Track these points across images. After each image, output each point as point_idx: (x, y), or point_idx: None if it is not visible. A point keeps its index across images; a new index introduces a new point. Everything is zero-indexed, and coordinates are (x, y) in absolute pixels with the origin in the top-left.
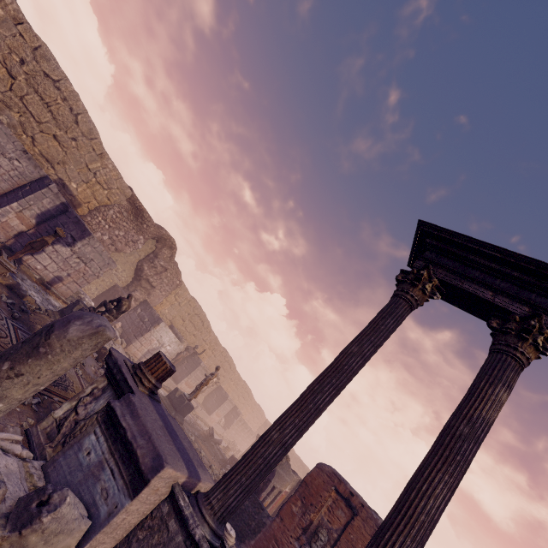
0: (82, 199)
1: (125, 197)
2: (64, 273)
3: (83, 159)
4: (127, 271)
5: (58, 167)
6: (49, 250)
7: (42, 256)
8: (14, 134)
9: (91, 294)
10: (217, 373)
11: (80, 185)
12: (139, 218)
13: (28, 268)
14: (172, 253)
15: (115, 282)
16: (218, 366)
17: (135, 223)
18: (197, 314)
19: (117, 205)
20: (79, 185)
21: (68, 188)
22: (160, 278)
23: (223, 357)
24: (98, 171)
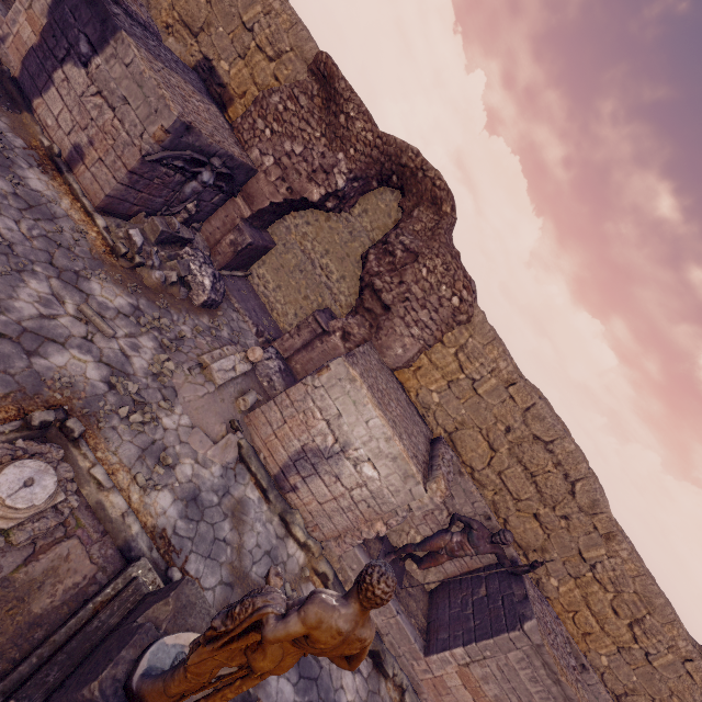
0: (236, 90)
1: (305, 65)
2: (85, 138)
3: (235, 9)
4: (348, 279)
5: (202, 36)
6: (60, 80)
7: (53, 96)
8: (154, 1)
9: (287, 325)
10: (336, 615)
11: (235, 64)
12: (331, 106)
13: (37, 124)
14: (440, 218)
15: (326, 303)
16: (373, 566)
17: (326, 121)
18: (540, 439)
19: (289, 85)
20: (233, 65)
21: (217, 74)
22: (400, 282)
23: (698, 689)
24: (258, 23)
